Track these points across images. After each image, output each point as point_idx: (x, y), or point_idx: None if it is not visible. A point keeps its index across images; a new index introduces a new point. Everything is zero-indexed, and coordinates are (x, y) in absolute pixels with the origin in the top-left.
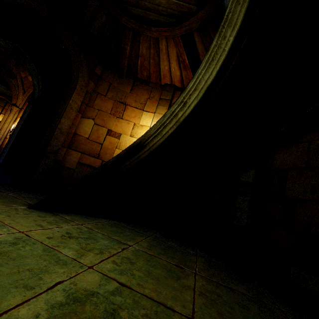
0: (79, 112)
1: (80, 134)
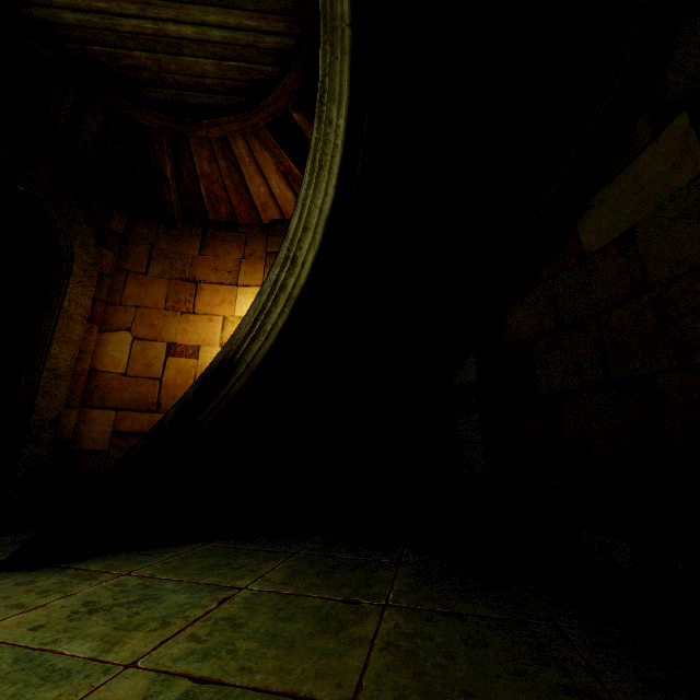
0: (91, 322)
1: (105, 370)
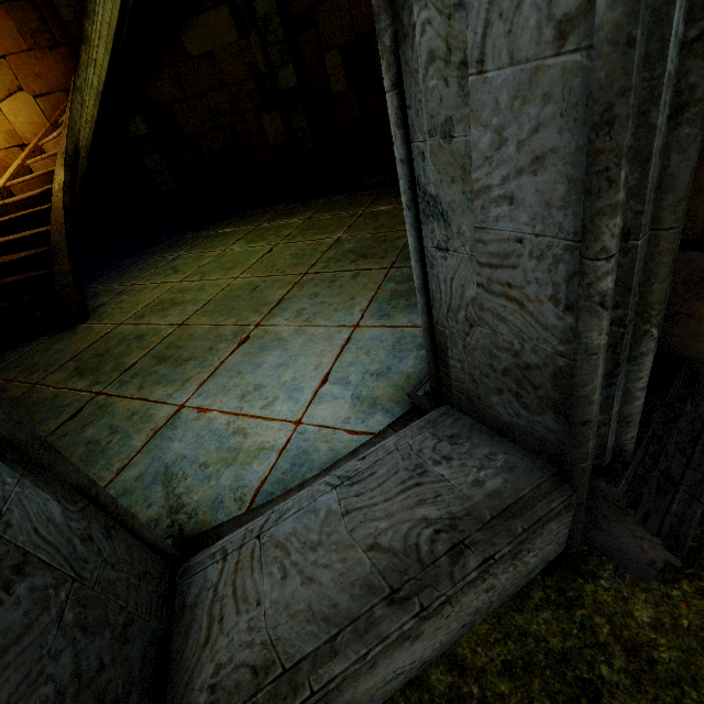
0: None
1: None
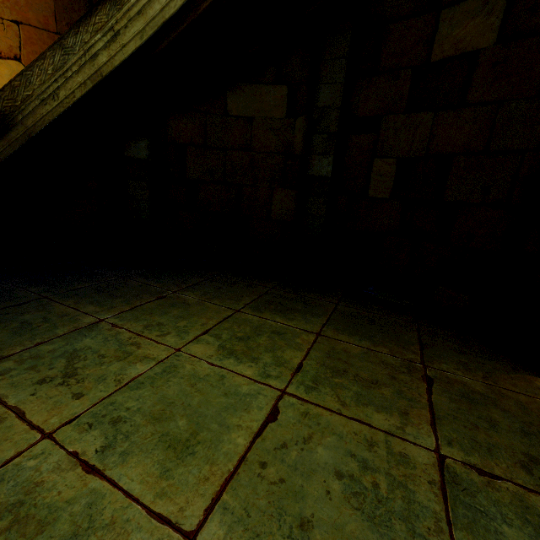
0: None
1: None
